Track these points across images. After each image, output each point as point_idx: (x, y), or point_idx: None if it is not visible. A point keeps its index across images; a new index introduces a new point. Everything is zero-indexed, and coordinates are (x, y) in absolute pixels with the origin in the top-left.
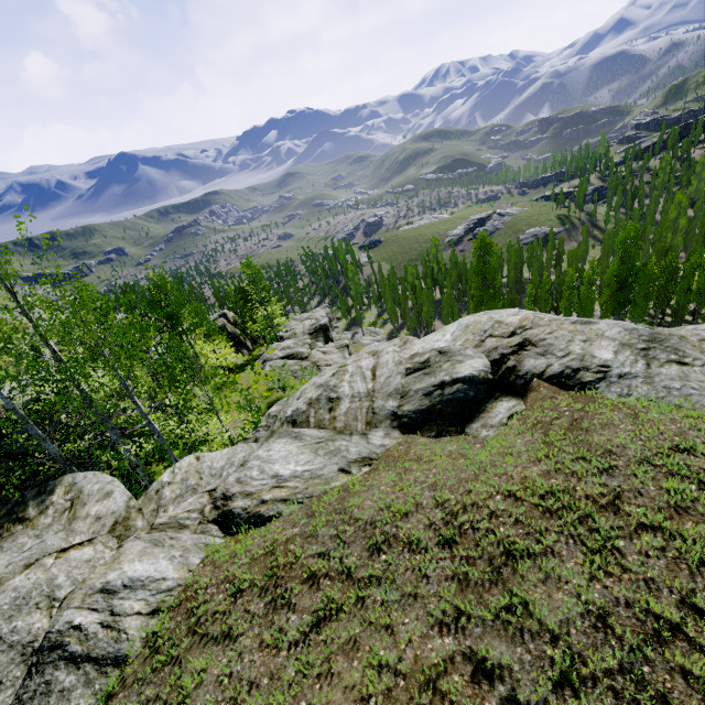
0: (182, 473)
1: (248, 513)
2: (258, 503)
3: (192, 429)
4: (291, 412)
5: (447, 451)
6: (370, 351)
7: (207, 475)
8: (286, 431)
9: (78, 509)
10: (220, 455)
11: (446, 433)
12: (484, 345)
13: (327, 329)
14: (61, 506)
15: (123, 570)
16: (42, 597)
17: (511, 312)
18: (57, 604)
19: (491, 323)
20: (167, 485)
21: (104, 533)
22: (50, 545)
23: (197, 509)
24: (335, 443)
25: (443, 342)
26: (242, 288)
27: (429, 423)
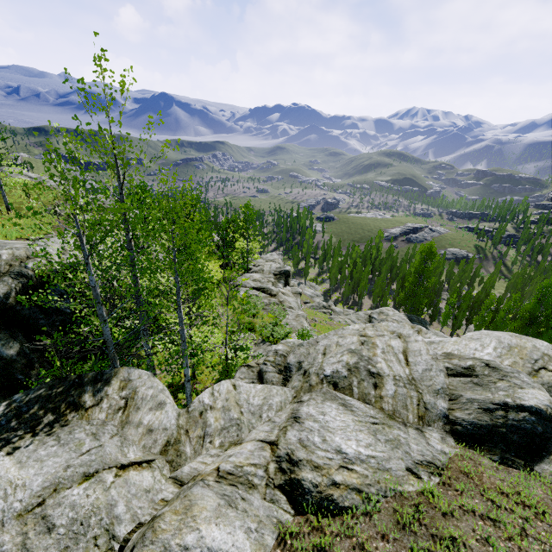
0: (222, 399)
1: (320, 493)
2: (329, 484)
3: (207, 341)
4: (331, 372)
5: (536, 495)
6: (391, 331)
7: (247, 410)
8: (330, 392)
9: (132, 412)
10: (255, 390)
11: (513, 463)
12: (540, 376)
13: (289, 275)
14: (115, 402)
15: (201, 533)
16: (101, 529)
17: (544, 344)
18: (117, 545)
19: (539, 353)
20: (210, 409)
21: (155, 452)
22: (108, 454)
23: (262, 465)
24: (392, 430)
25: (486, 354)
26: (233, 221)
27: (488, 443)
